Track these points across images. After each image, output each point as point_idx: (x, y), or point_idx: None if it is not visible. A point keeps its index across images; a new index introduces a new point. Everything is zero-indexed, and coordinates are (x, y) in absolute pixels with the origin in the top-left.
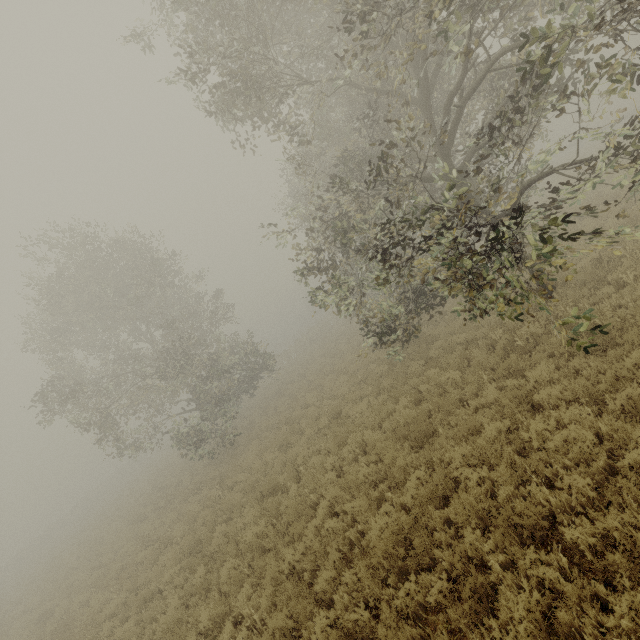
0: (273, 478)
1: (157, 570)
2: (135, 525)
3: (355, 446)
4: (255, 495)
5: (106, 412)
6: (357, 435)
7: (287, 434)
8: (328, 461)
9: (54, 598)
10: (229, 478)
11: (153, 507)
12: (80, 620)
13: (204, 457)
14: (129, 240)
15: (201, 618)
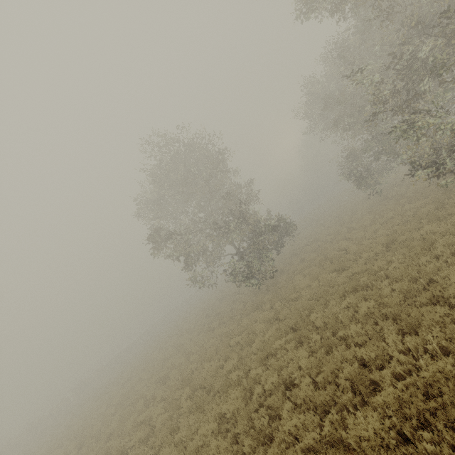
0: (353, 280)
1: (260, 344)
2: (208, 332)
3: (448, 247)
4: (337, 293)
5: (188, 254)
6: (448, 239)
7: (337, 263)
8: (422, 259)
9: (163, 371)
10: (291, 294)
11: (217, 323)
12: (198, 377)
13: (246, 294)
14: (202, 138)
15: (357, 353)
